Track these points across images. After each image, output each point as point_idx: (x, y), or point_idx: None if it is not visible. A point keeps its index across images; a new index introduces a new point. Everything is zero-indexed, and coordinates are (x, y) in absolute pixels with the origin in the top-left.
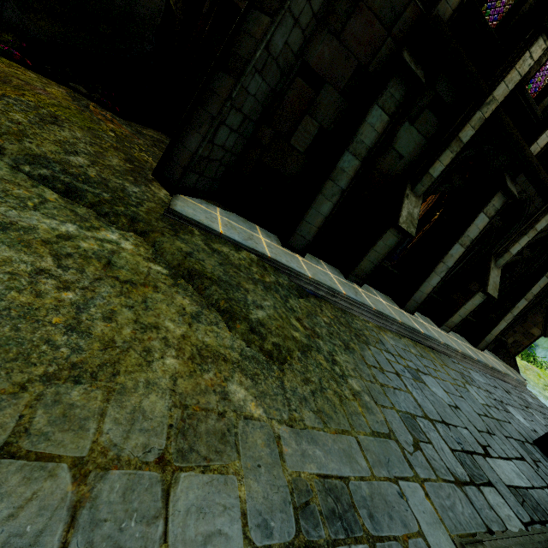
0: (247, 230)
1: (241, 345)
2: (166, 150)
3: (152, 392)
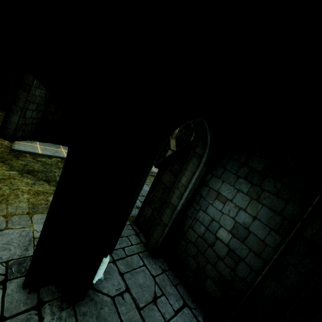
0: (55, 149)
1: (54, 188)
2: (2, 124)
3: (21, 203)
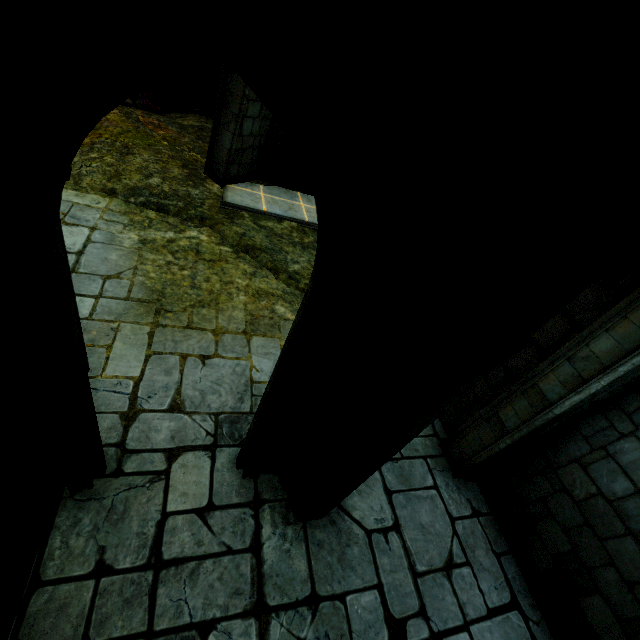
0: (288, 201)
1: (283, 287)
2: (209, 150)
3: (236, 310)
